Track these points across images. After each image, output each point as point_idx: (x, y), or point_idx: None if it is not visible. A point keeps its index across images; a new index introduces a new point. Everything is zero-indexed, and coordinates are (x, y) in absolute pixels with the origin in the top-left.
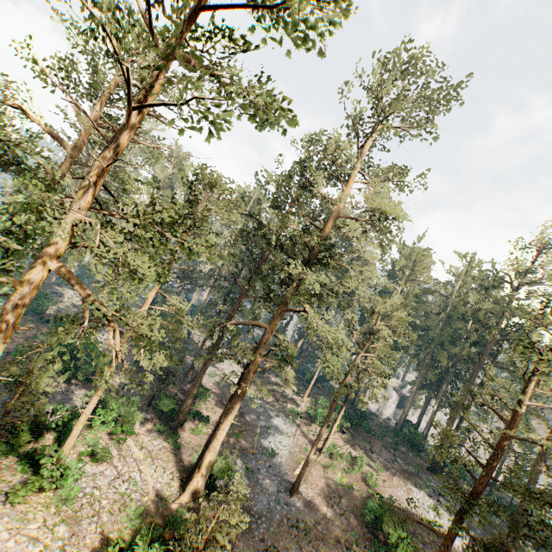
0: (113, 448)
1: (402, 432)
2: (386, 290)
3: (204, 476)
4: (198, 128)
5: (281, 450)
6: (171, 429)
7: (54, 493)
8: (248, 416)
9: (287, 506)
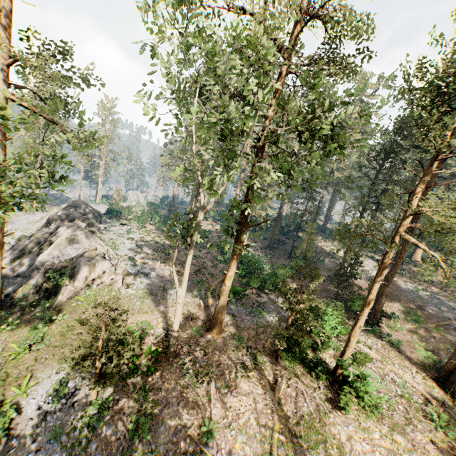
0: None
1: None
2: None
3: None
4: None
5: None
6: (371, 326)
7: (356, 399)
8: (428, 308)
9: None
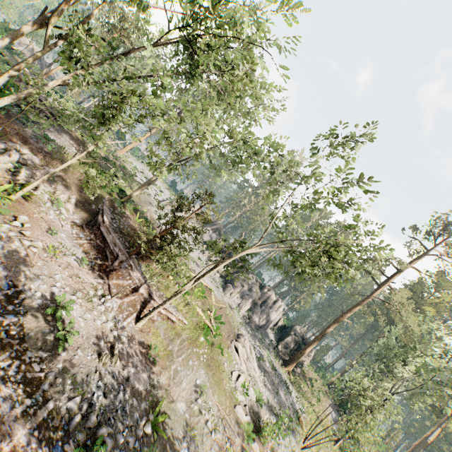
0: None
1: None
2: None
3: None
4: None
5: None
6: None
7: None
8: None
9: None
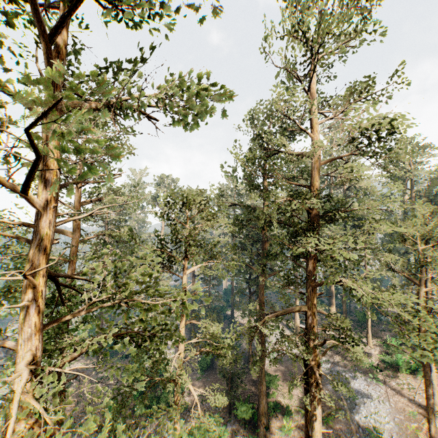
0: None
1: None
2: None
3: None
4: None
5: (384, 424)
6: (259, 436)
7: None
8: (326, 388)
9: None
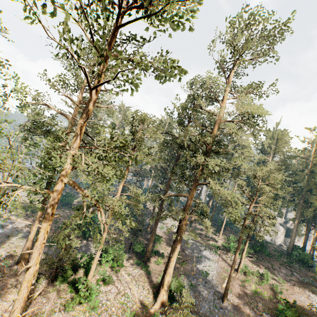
0: (114, 275)
1: (293, 254)
2: (261, 161)
3: (166, 291)
4: (126, 90)
5: (211, 271)
6: (143, 262)
7: (87, 304)
8: (187, 250)
9: (222, 309)
